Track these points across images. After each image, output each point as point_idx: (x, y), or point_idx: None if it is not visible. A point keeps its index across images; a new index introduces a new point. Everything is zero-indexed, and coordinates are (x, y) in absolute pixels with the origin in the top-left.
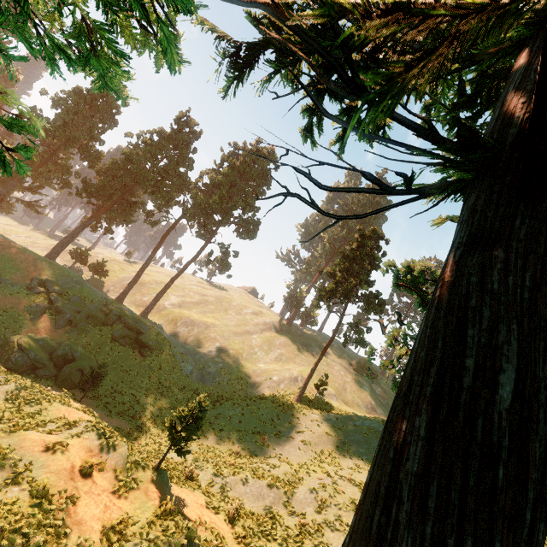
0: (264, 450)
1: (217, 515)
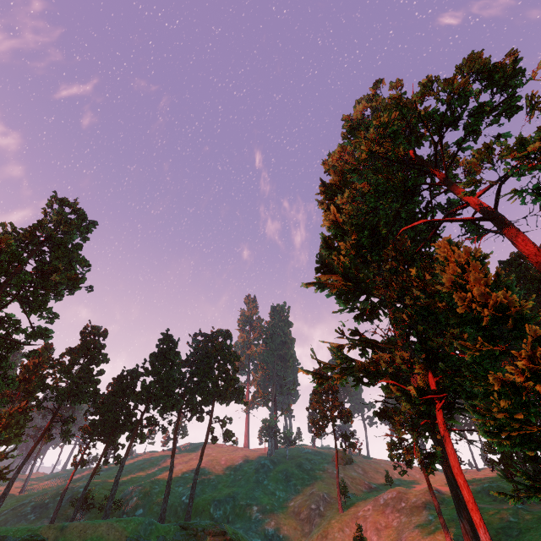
0: None
1: None
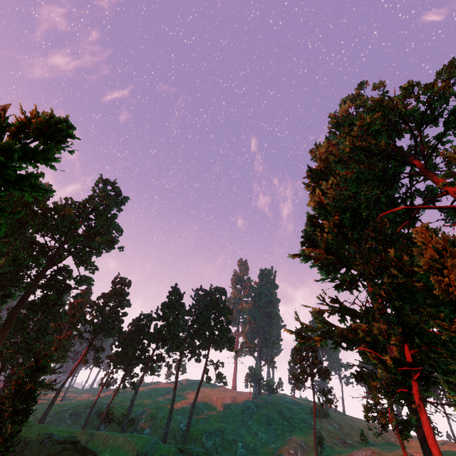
0: None
1: None
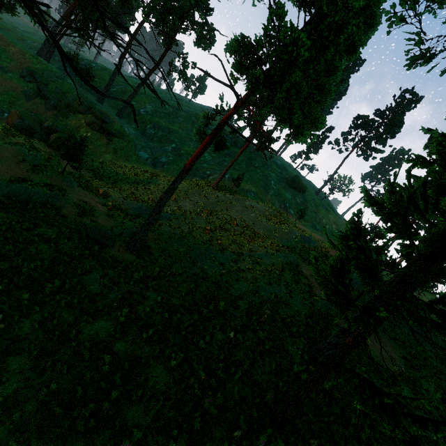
0: (172, 203)
1: (103, 207)
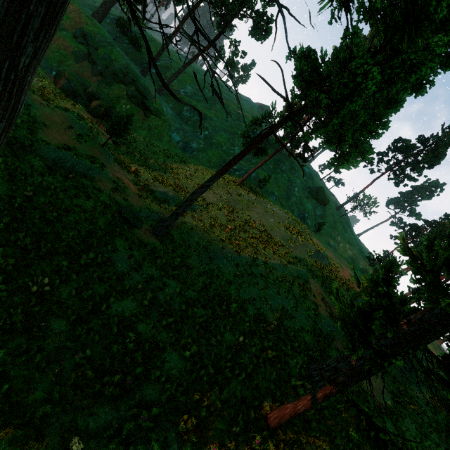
0: None
1: (134, 185)
